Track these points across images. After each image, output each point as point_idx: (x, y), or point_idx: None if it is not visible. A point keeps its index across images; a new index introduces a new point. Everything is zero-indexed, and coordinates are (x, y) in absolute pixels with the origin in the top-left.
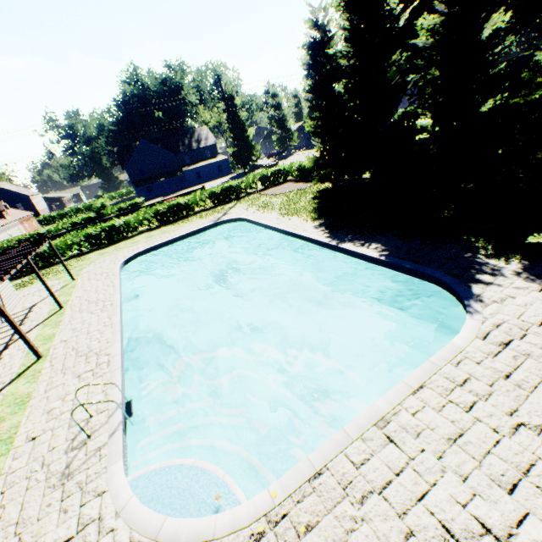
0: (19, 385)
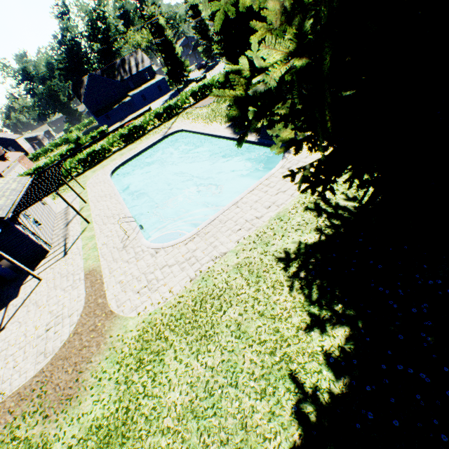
0: (86, 234)
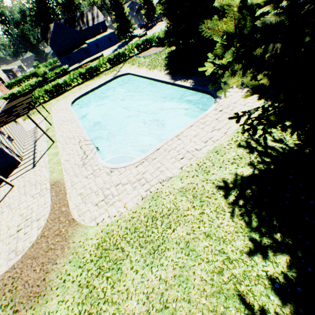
0: (51, 151)
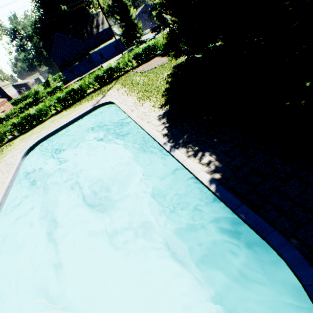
0: None
